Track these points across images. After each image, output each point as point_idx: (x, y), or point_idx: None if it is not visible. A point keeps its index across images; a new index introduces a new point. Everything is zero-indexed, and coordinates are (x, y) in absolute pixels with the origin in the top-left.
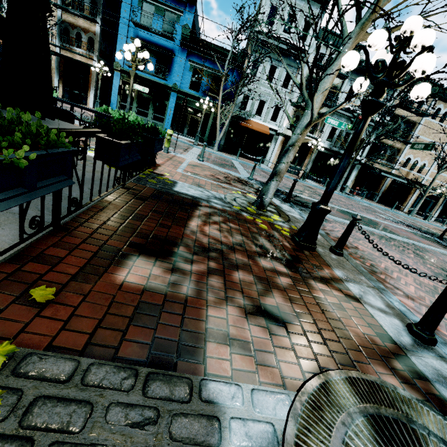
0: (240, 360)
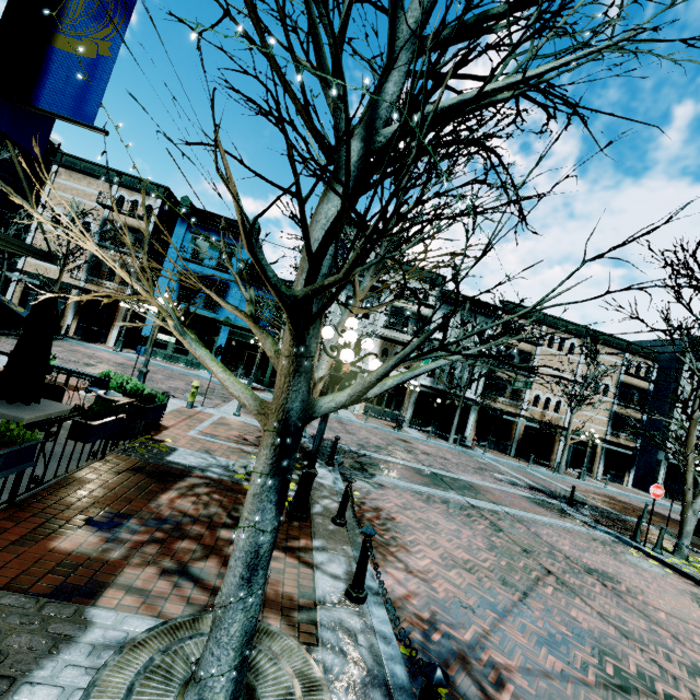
0: (132, 601)
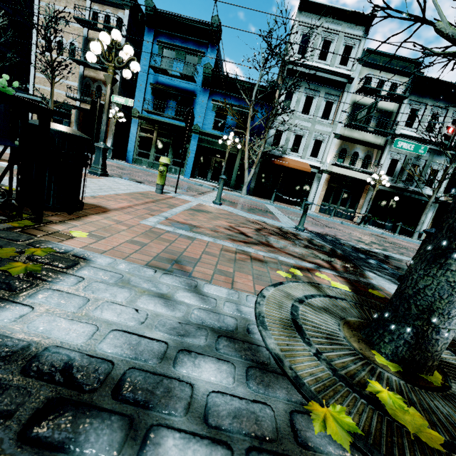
0: None
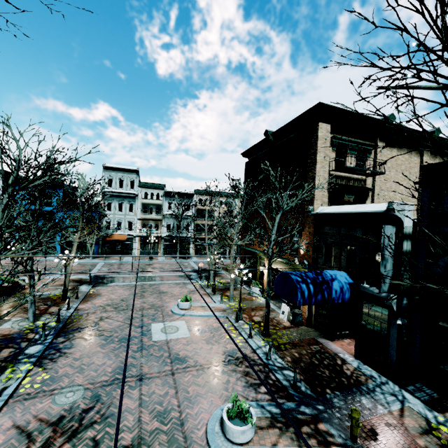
0: (19, 317)
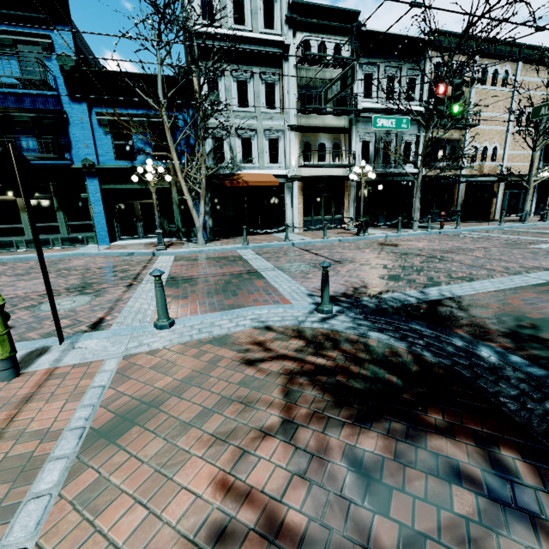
0: None
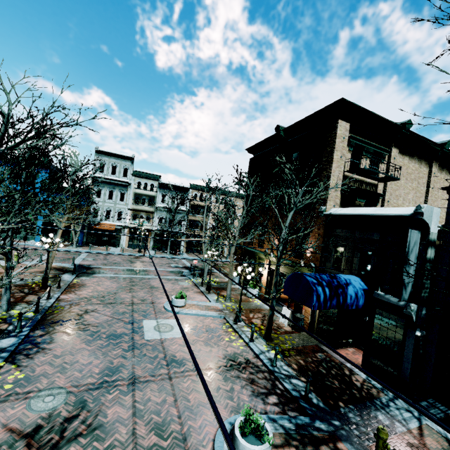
0: None
